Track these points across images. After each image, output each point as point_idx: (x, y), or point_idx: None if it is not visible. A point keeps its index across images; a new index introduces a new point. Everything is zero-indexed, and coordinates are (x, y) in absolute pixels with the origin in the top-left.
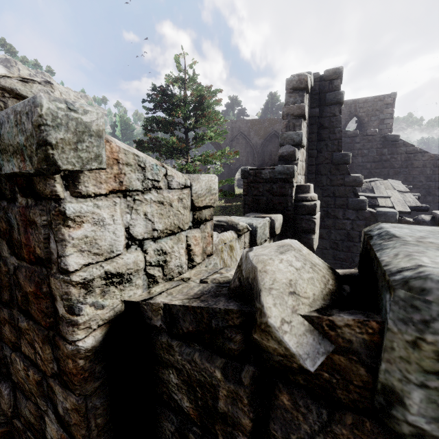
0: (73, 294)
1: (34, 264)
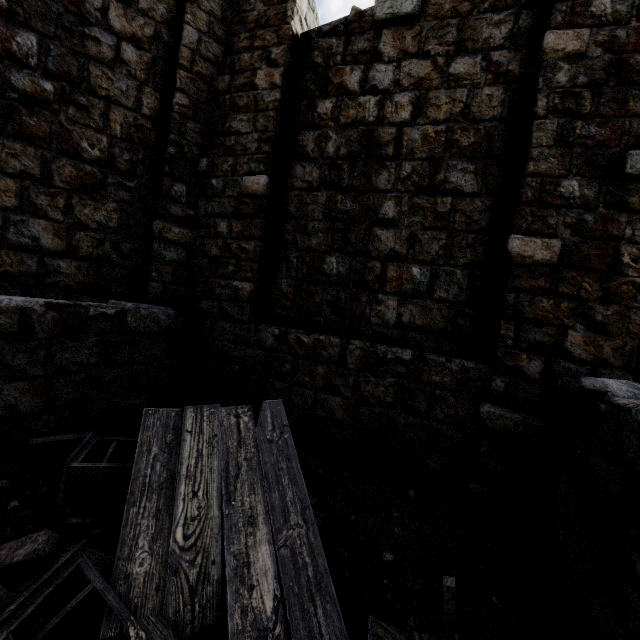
0: (295, 10)
1: (280, 3)
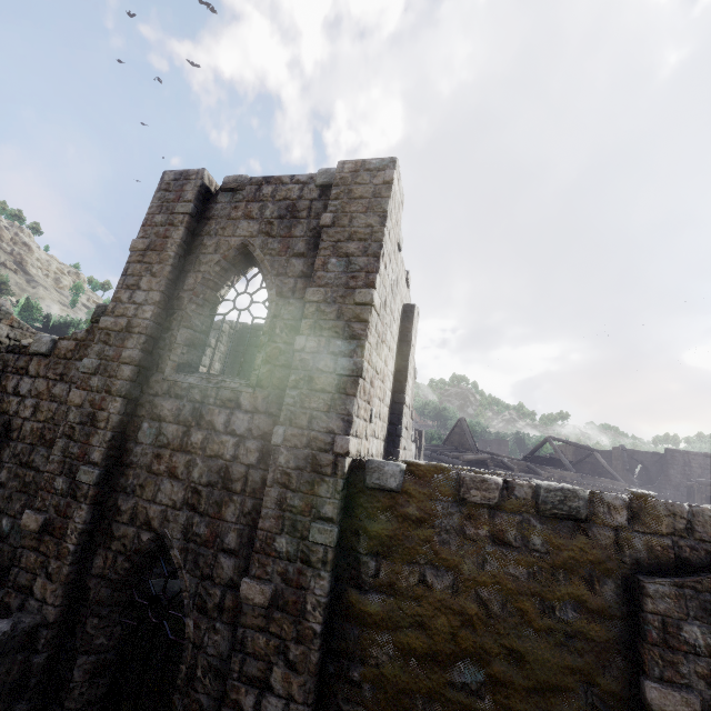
0: None
1: None
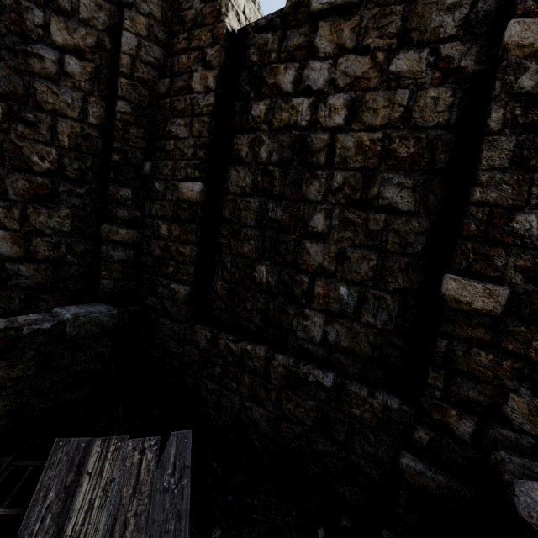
0: (229, 5)
1: None
